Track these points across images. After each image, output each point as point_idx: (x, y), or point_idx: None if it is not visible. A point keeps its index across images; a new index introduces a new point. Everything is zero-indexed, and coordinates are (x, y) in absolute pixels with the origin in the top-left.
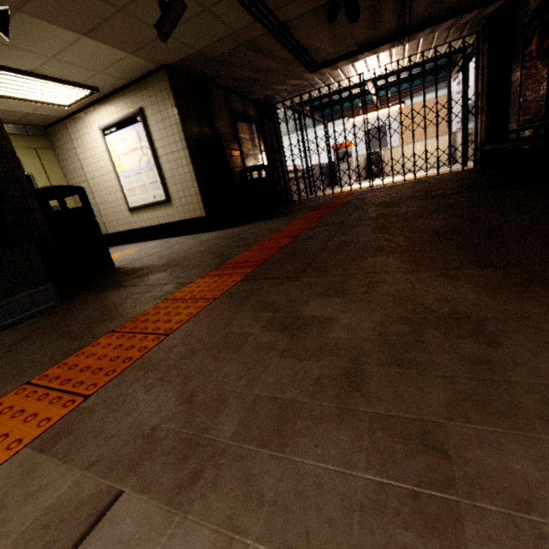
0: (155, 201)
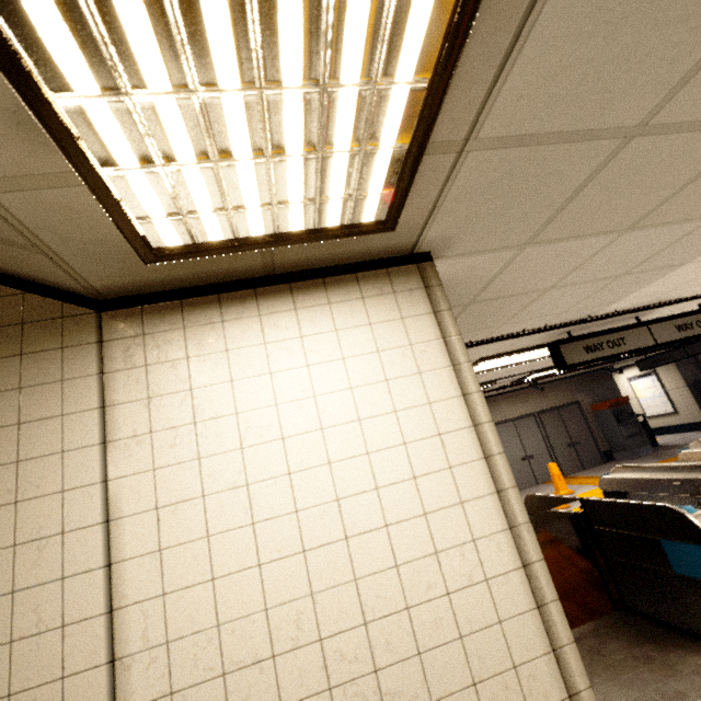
0: (665, 413)
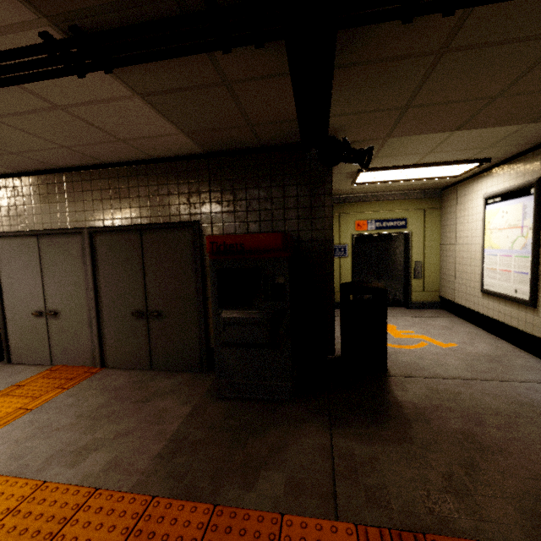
0: (514, 295)
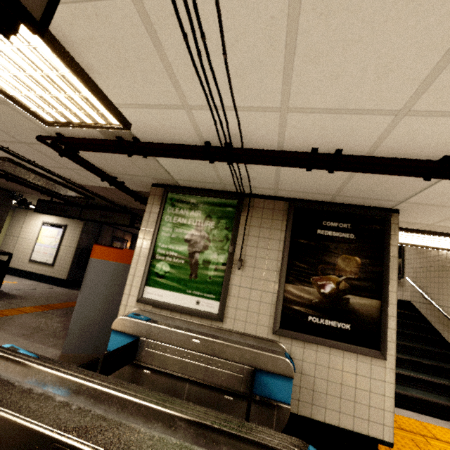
0: (46, 262)
